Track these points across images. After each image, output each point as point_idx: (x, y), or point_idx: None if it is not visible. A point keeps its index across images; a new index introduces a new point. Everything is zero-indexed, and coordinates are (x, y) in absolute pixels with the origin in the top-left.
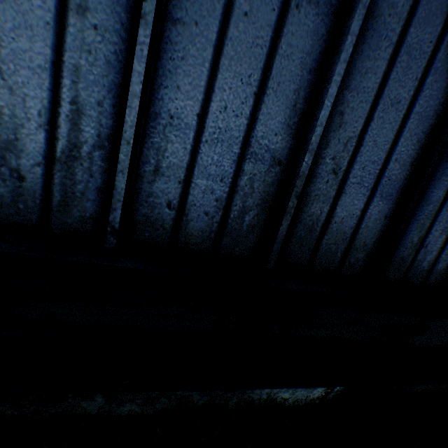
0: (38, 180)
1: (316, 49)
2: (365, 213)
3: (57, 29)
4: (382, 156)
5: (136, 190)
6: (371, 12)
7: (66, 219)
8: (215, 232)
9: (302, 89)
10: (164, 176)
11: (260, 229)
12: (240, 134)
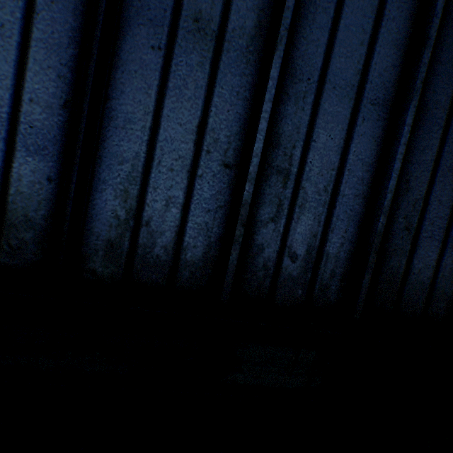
0: None
1: None
2: (9, 173)
3: None
4: (6, 95)
5: None
6: None
7: None
8: None
9: None
10: None
11: None
12: None
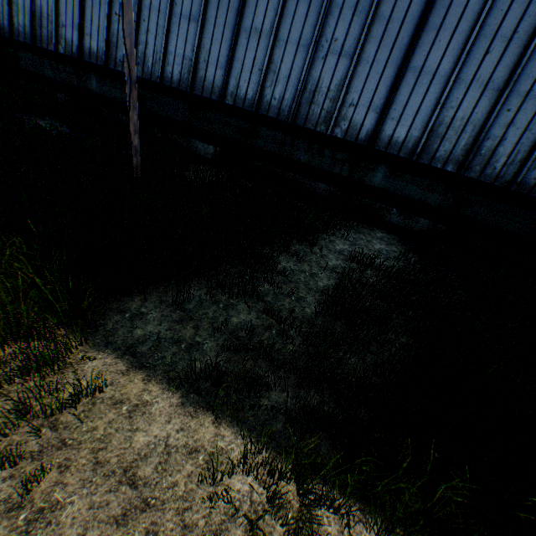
0: (498, 169)
1: None
2: None
3: (520, 135)
4: None
5: (524, 173)
6: None
7: (500, 180)
8: None
9: None
10: (535, 170)
11: None
12: None
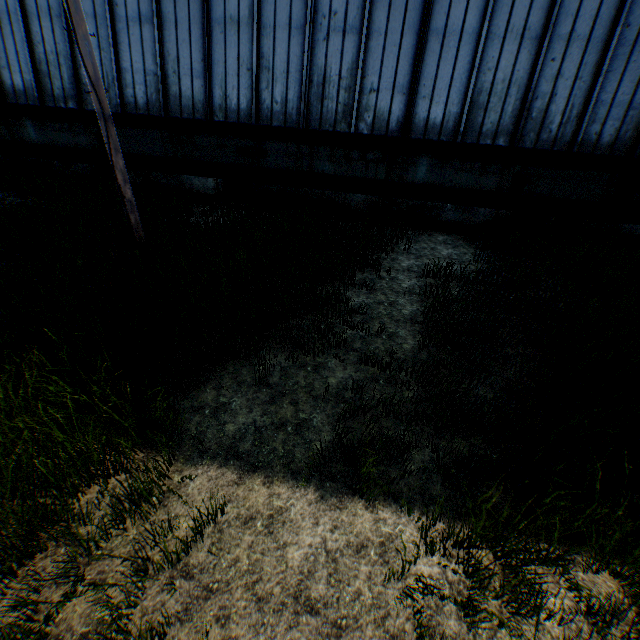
0: (554, 132)
1: None
2: None
3: (571, 86)
4: None
5: (584, 130)
6: None
7: (559, 144)
8: (611, 142)
9: None
10: (595, 123)
11: (632, 139)
12: (626, 102)
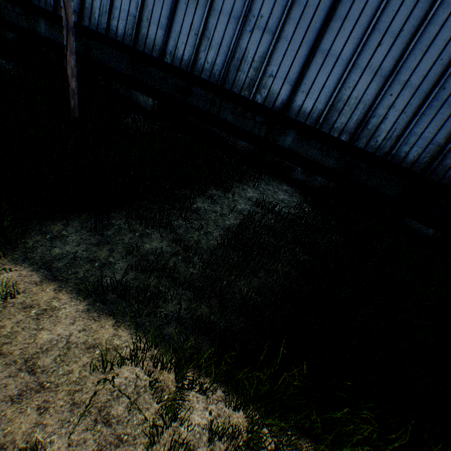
0: (379, 142)
1: None
2: None
3: (398, 116)
4: None
5: (398, 147)
6: None
7: (380, 151)
8: (413, 161)
9: None
10: (406, 145)
11: (427, 163)
12: (430, 138)
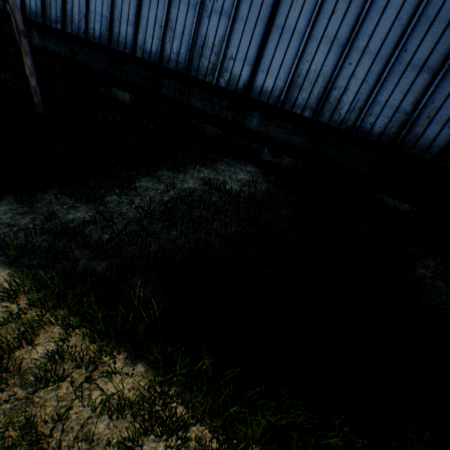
0: (343, 115)
1: (425, 83)
2: (439, 133)
3: (360, 86)
4: (449, 113)
5: (363, 119)
6: (447, 72)
7: (345, 125)
8: (380, 133)
9: (419, 94)
10: (371, 116)
11: (395, 134)
12: (396, 106)
